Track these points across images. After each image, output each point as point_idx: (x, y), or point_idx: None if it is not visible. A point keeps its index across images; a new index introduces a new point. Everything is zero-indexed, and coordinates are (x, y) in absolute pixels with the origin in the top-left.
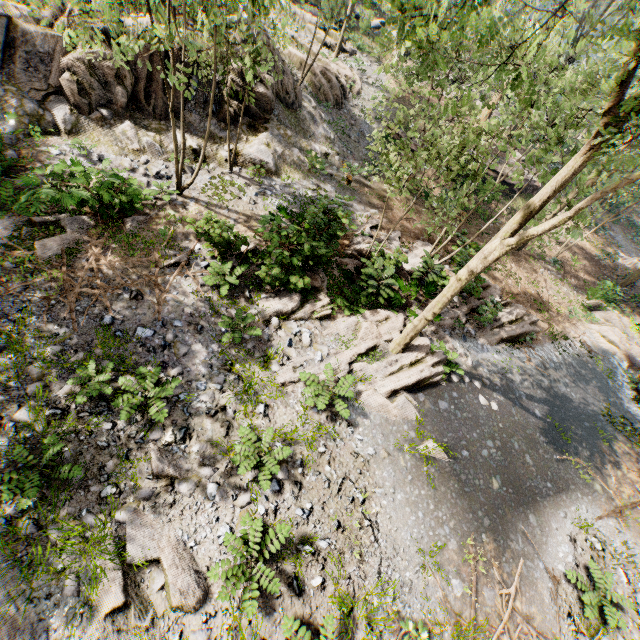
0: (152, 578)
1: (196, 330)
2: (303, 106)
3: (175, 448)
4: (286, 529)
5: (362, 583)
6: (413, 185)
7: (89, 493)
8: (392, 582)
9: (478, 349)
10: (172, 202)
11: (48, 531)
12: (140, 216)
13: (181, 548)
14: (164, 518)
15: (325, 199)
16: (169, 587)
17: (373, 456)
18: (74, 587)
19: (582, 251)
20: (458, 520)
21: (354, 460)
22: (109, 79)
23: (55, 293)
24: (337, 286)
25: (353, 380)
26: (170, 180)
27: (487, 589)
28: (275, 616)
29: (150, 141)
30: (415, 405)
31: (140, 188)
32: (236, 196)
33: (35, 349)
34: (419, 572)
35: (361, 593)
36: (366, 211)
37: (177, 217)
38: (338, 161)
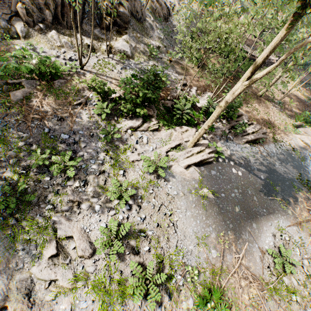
0: (69, 244)
1: (90, 135)
2: (146, 20)
3: (80, 189)
4: (131, 225)
5: (168, 250)
6: (198, 56)
7: (40, 208)
8: (182, 250)
9: (234, 146)
10: (78, 73)
11: (22, 223)
12: (61, 80)
13: (83, 232)
14: (75, 219)
15: (154, 68)
16: (77, 248)
17: (176, 195)
18: (34, 246)
19: (295, 97)
20: (217, 225)
21: (167, 197)
22: (41, 6)
23: (21, 117)
24: (162, 114)
25: (167, 159)
26: (77, 61)
27: (228, 255)
28: (126, 262)
29: (66, 41)
30: (199, 172)
31: (61, 65)
32: (111, 69)
33: (12, 143)
34: (196, 246)
35: (167, 254)
36: (179, 77)
37: (80, 80)
38: (165, 50)
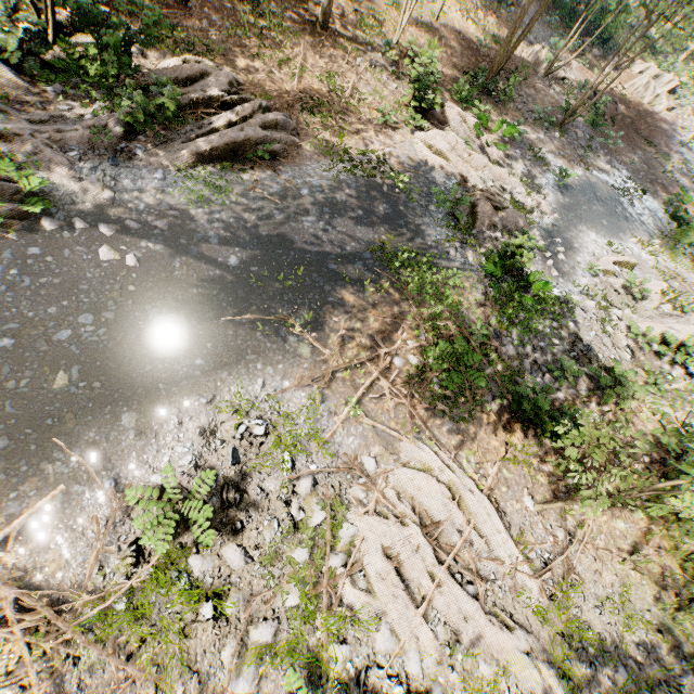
0: None
1: None
2: None
3: None
4: None
5: None
6: None
7: None
8: None
9: (141, 175)
10: None
11: None
12: None
13: None
14: None
15: None
16: None
17: None
18: None
19: (457, 37)
20: None
21: None
22: None
23: None
24: None
25: None
26: None
27: None
28: None
29: None
30: None
31: None
32: None
33: None
34: None
35: None
36: None
37: None
38: None
